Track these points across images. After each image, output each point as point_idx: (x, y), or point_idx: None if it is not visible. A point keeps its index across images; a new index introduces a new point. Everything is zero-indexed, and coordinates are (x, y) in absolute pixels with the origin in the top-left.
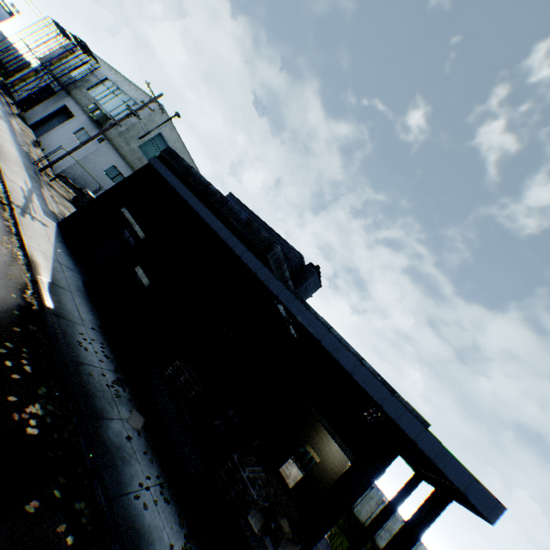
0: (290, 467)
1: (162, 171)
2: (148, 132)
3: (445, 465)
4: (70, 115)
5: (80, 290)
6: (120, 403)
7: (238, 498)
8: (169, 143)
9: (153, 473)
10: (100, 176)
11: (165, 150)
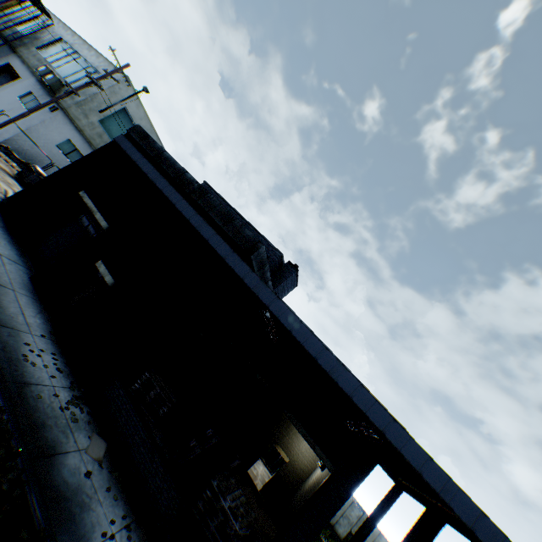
0: (256, 465)
1: (132, 153)
2: (111, 106)
3: (452, 498)
4: (14, 76)
5: (26, 288)
6: (77, 429)
7: (218, 532)
8: (135, 121)
9: (118, 513)
10: (51, 150)
11: (133, 129)
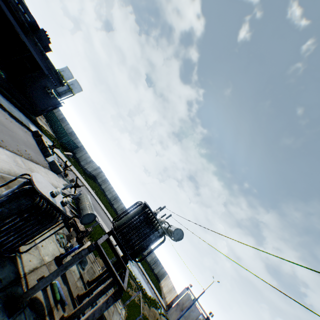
0: (40, 117)
1: None
2: None
3: (18, 29)
4: None
5: None
6: None
7: None
8: None
9: None
10: None
11: None
